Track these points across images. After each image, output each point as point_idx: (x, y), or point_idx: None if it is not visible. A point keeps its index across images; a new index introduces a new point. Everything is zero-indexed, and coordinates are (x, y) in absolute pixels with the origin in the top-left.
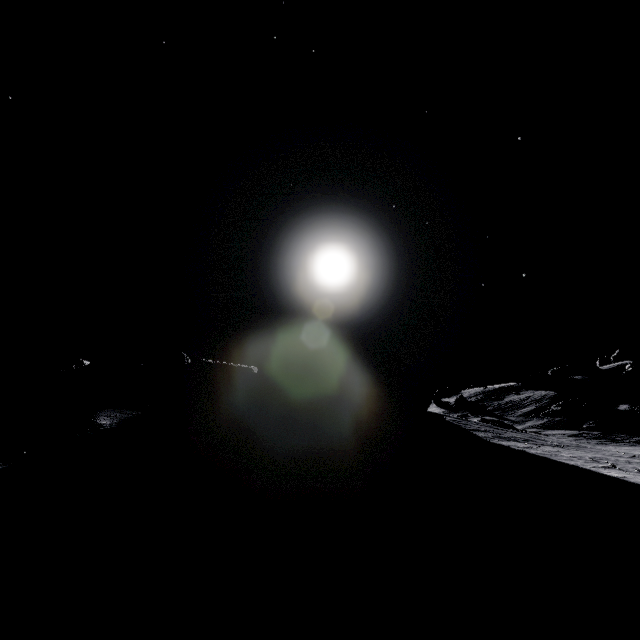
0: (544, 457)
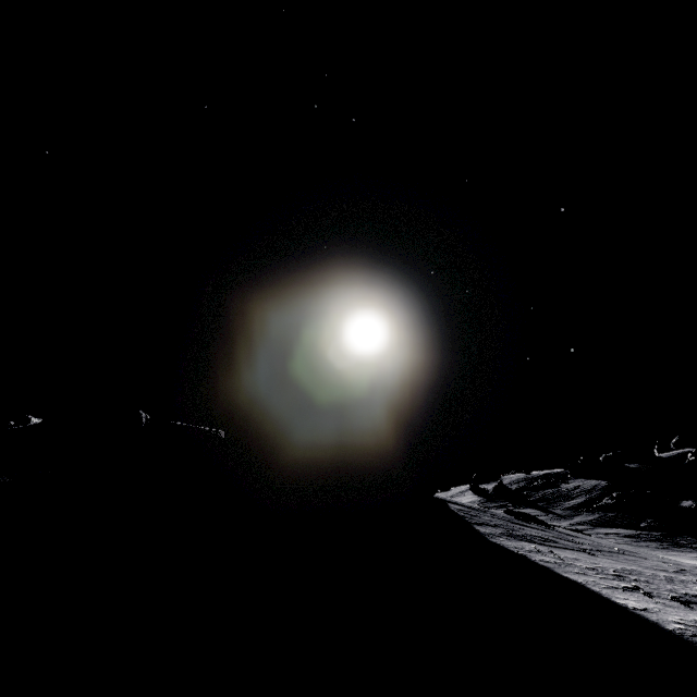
0: (546, 568)
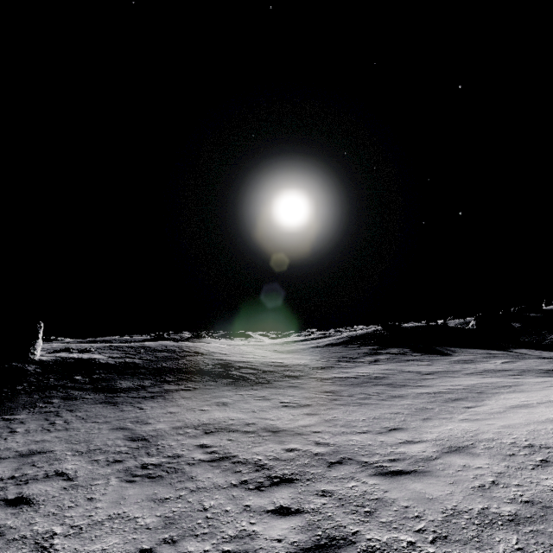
0: None
